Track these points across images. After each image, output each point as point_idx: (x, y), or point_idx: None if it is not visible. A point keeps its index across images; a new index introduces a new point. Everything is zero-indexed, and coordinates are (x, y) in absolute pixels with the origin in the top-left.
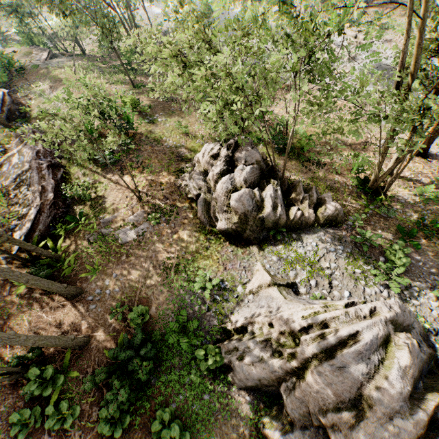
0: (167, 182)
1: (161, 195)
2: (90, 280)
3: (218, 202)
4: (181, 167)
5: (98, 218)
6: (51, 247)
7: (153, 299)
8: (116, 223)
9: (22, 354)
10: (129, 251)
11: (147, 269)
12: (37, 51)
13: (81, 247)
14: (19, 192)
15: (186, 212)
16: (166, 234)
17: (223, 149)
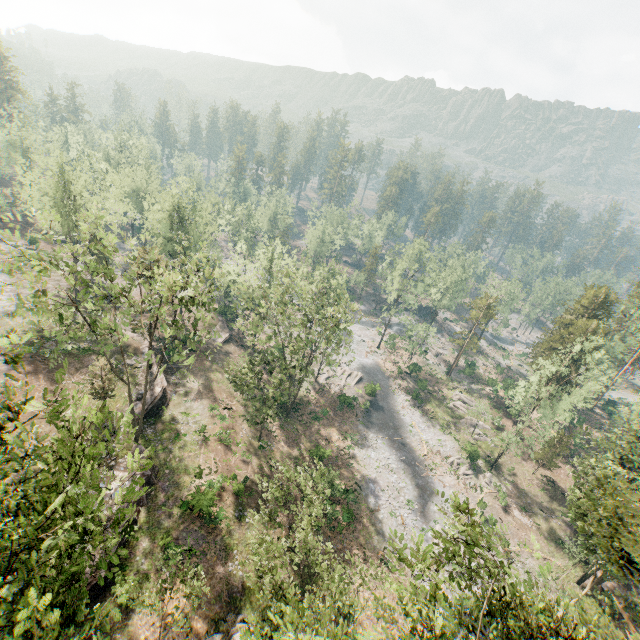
0: (196, 629)
1: None
2: None
3: None
4: (221, 616)
5: (113, 633)
6: None
7: None
8: None
9: None
10: None
11: None
12: (221, 327)
13: None
14: None
15: None
16: None
17: None
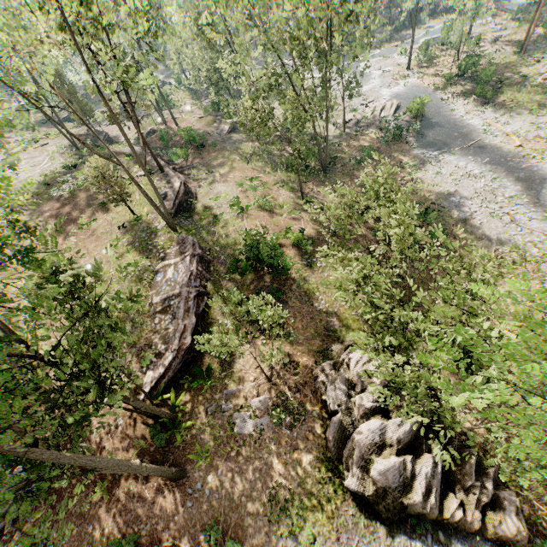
0: (304, 363)
1: (293, 382)
2: (195, 465)
3: (356, 451)
4: (325, 348)
5: (222, 382)
6: (172, 400)
7: (249, 533)
8: (238, 399)
9: (119, 531)
10: (241, 447)
11: (252, 484)
12: (220, 120)
13: (197, 413)
14: (163, 319)
15: (315, 421)
16: (284, 446)
17: None
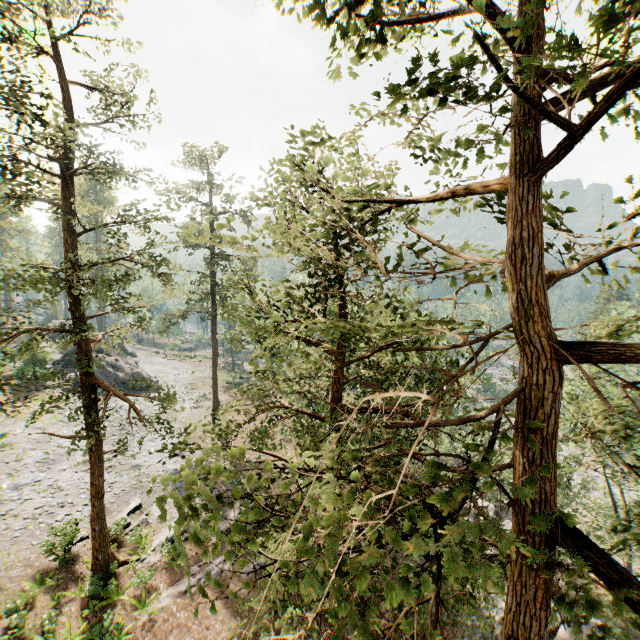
0: None
1: None
2: None
3: None
4: None
5: None
6: None
7: None
8: None
9: None
10: None
11: None
12: None
13: None
14: None
15: None
16: None
17: (491, 506)
